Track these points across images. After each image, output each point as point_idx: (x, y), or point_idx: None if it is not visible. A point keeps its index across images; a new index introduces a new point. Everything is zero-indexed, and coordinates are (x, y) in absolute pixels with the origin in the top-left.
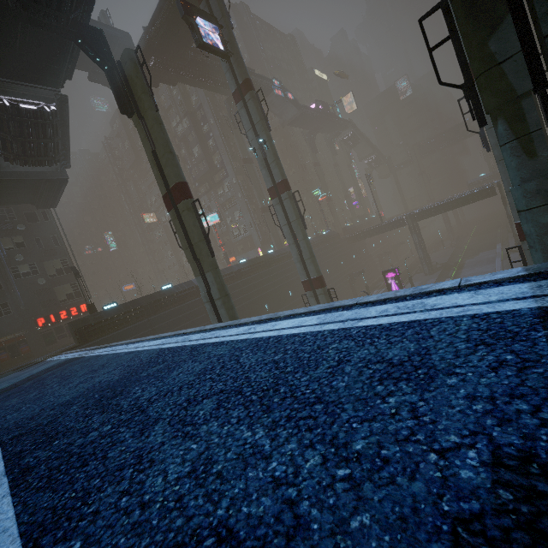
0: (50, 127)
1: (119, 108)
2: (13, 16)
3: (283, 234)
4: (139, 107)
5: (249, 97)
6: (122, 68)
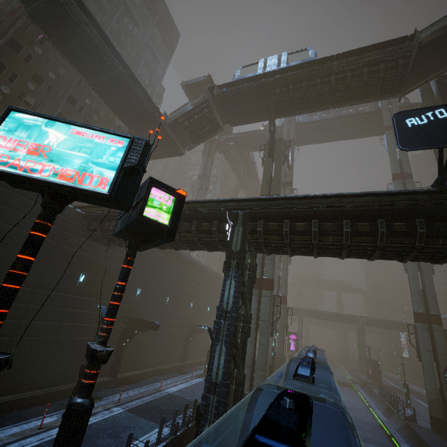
0: (213, 133)
1: (270, 152)
2: (259, 100)
3: None
4: (275, 157)
5: (289, 188)
6: (275, 141)
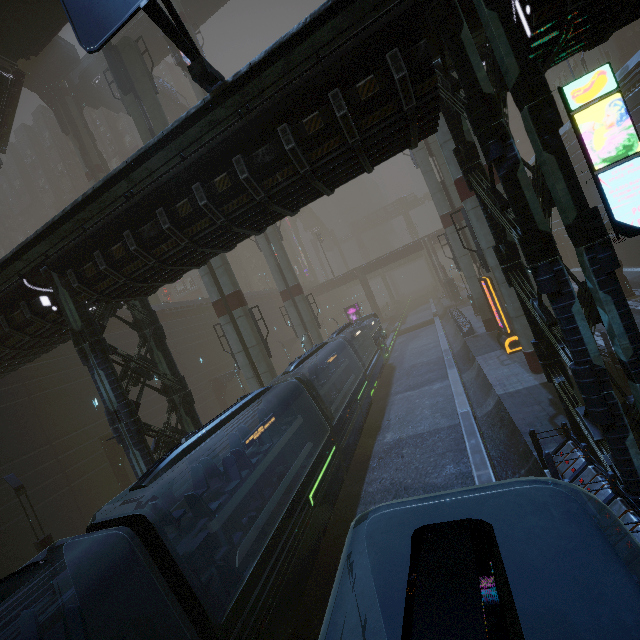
0: (4, 95)
1: (117, 83)
2: None
3: (259, 247)
4: (136, 88)
5: None
6: (118, 52)
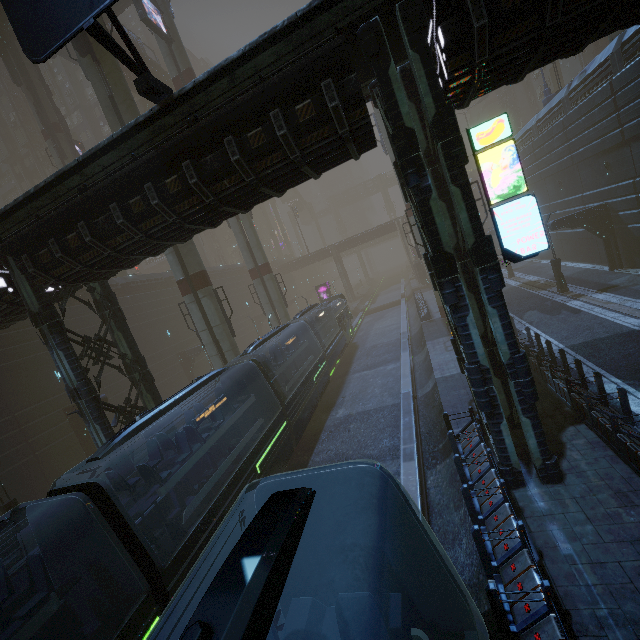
0: None
1: (73, 43)
2: None
3: (229, 224)
4: (94, 50)
5: None
6: None
